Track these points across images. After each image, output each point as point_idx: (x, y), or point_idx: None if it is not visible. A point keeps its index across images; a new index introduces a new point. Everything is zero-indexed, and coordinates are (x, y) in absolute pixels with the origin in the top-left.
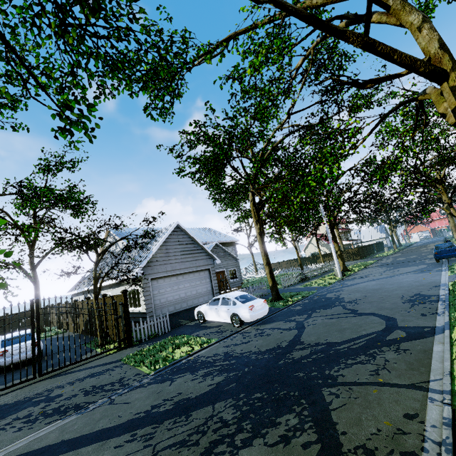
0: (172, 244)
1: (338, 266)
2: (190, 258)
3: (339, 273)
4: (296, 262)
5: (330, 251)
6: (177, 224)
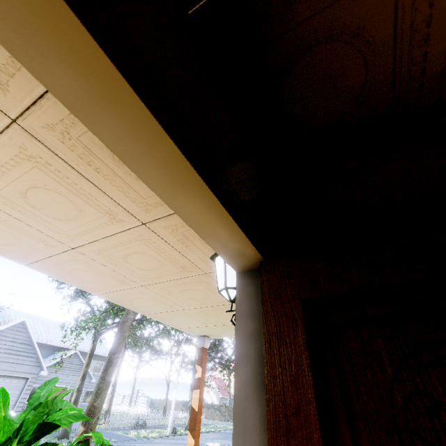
0: (4, 338)
1: (172, 419)
2: (13, 359)
3: (169, 428)
4: (181, 405)
5: (219, 402)
6: (24, 320)
